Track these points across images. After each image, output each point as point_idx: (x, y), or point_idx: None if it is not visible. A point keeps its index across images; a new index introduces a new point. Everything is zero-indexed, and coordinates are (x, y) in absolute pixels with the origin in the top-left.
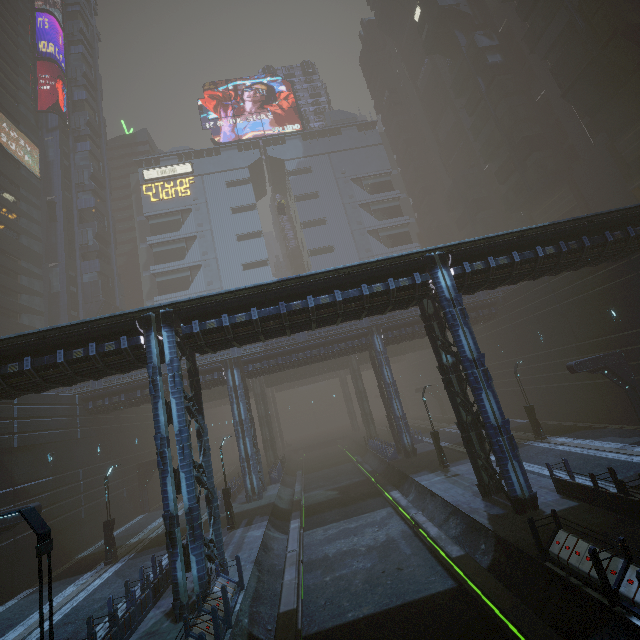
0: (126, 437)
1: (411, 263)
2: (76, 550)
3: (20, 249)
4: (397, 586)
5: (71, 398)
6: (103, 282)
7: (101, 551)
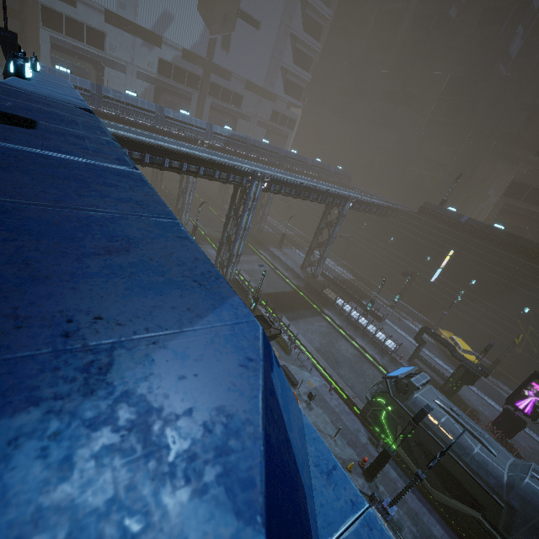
0: None
1: (345, 197)
2: None
3: None
4: (278, 287)
5: None
6: None
7: None
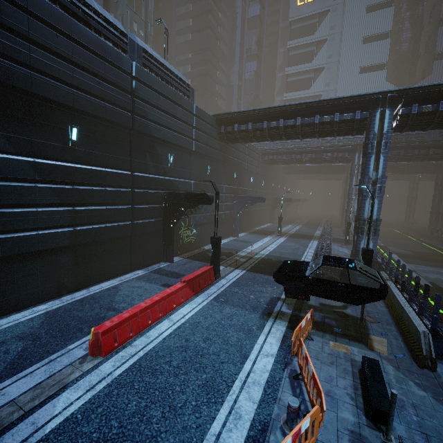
0: (270, 181)
1: None
2: (253, 226)
3: (219, 52)
4: None
5: (259, 151)
6: (256, 79)
7: (265, 230)
